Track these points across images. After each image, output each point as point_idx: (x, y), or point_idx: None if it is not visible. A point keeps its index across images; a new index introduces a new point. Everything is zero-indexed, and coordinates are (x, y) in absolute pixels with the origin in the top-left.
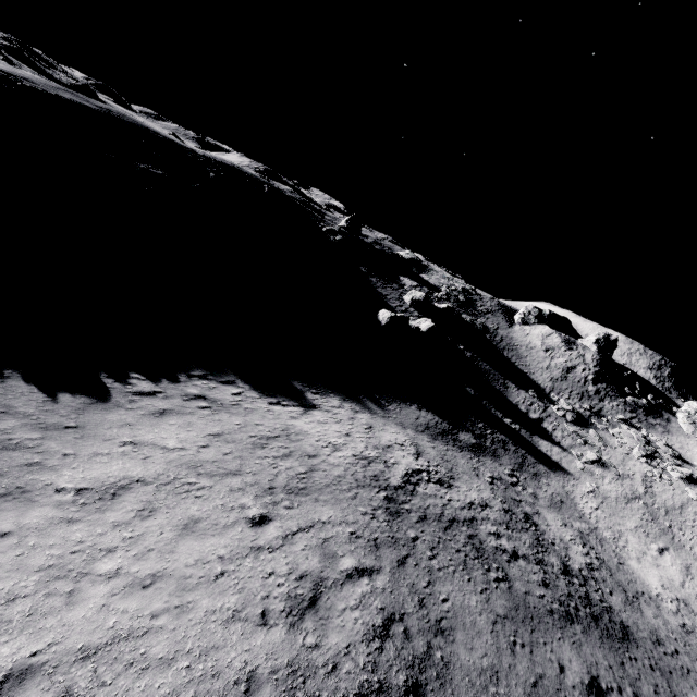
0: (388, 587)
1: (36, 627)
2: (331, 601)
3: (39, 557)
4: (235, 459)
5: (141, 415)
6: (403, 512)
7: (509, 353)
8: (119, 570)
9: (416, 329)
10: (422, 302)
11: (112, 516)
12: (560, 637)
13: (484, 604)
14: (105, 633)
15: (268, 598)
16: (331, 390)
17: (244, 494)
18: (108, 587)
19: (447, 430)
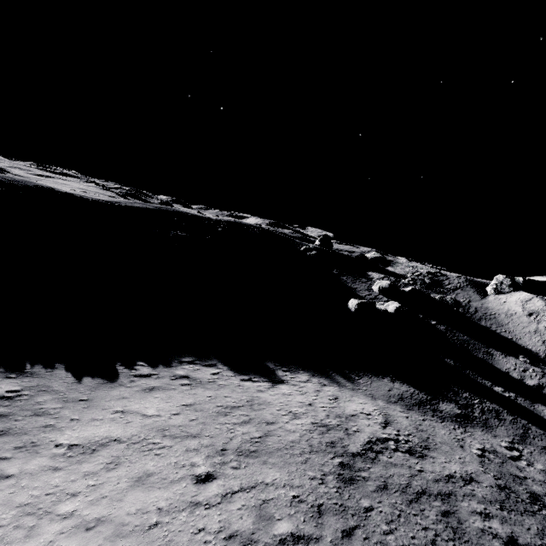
0: None
1: None
2: None
3: (24, 495)
4: (199, 424)
5: (135, 391)
6: (358, 479)
7: (486, 322)
8: (74, 511)
9: (385, 311)
10: (388, 288)
11: (86, 467)
12: None
13: None
14: None
15: None
16: (301, 368)
17: (197, 454)
18: (60, 526)
19: (424, 401)
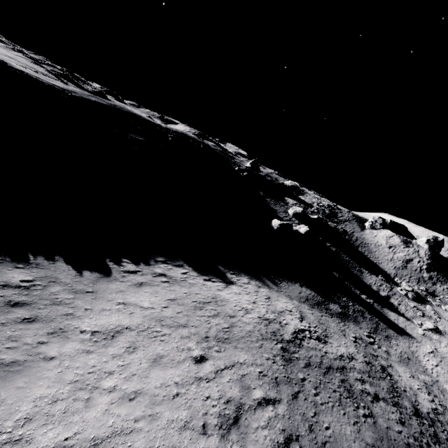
0: (286, 414)
1: (68, 421)
2: (248, 421)
3: (70, 374)
4: (184, 316)
5: (128, 285)
6: (294, 359)
7: (362, 249)
8: (115, 386)
9: (297, 232)
10: (300, 214)
11: (112, 350)
12: None
13: (356, 434)
14: (107, 429)
15: (206, 414)
16: (242, 272)
17: (190, 341)
18: (109, 398)
19: (320, 302)
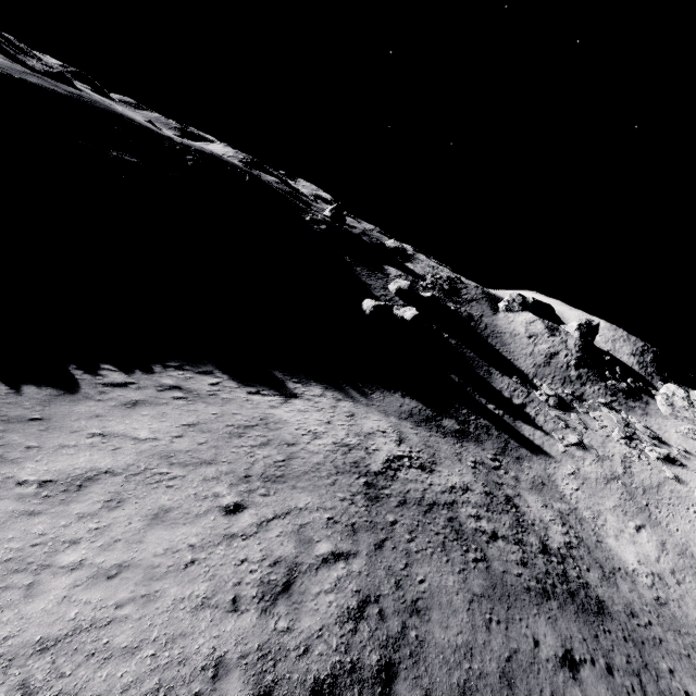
0: (364, 570)
1: None
2: (305, 586)
3: None
4: (210, 448)
5: (111, 406)
6: (383, 497)
7: (493, 340)
8: (83, 561)
9: (401, 318)
10: (406, 291)
11: (77, 508)
12: (536, 613)
13: (461, 584)
14: (65, 624)
15: (240, 584)
16: (313, 379)
17: (218, 483)
18: (70, 579)
19: (430, 417)
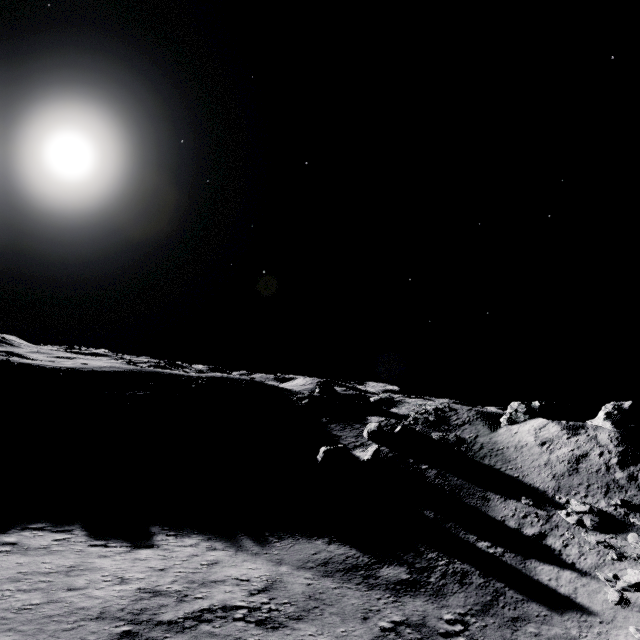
0: None
1: None
2: None
3: None
4: None
5: None
6: None
7: (491, 459)
8: None
9: (363, 458)
10: (376, 431)
11: None
12: None
13: None
14: None
15: None
16: (199, 531)
17: None
18: None
19: (361, 565)
